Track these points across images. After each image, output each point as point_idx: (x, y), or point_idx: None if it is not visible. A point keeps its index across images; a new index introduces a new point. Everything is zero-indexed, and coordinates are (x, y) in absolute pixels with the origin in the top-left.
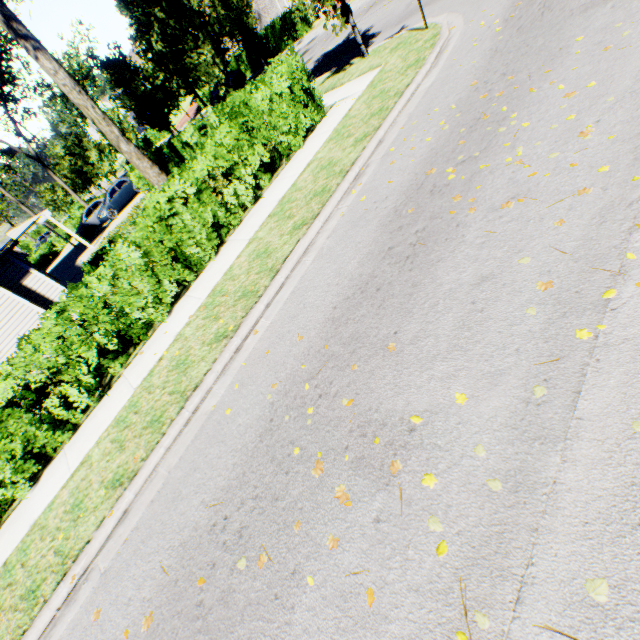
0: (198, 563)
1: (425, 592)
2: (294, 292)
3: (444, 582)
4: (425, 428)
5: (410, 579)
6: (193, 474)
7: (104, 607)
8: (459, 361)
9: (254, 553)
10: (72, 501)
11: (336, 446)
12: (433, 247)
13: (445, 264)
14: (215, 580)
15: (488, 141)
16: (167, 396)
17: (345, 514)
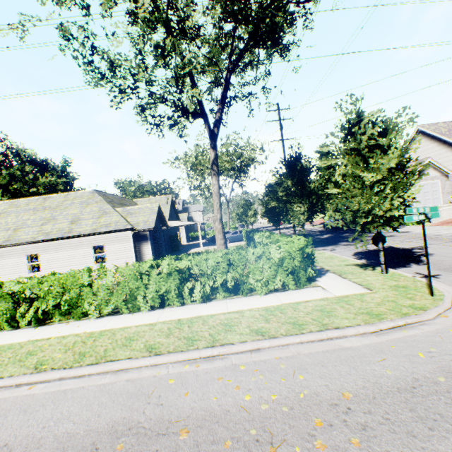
0: None
1: None
2: (64, 390)
3: None
4: None
5: None
6: None
7: None
8: None
9: None
10: None
11: None
12: None
13: None
14: None
15: None
16: None
17: None
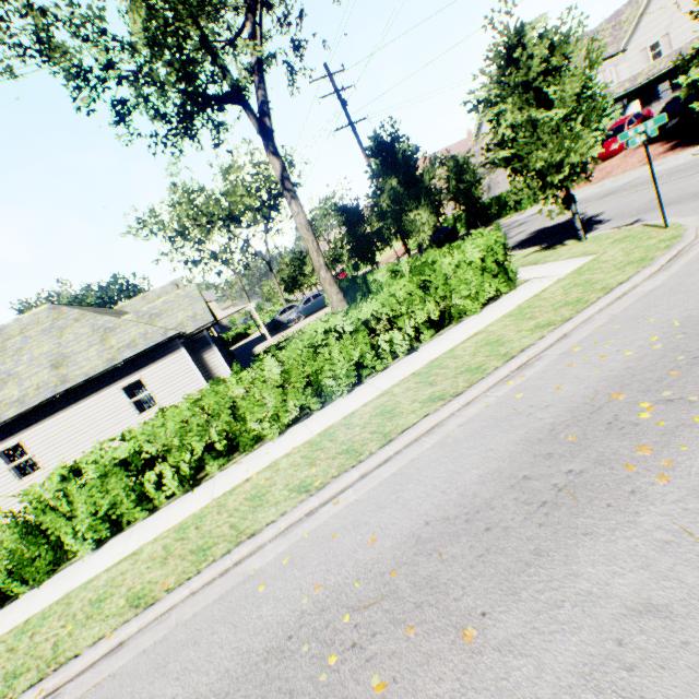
0: None
1: None
2: (395, 474)
3: None
4: None
5: None
6: (190, 647)
7: None
8: None
9: None
10: (101, 591)
11: None
12: (584, 506)
13: (594, 544)
14: None
15: None
16: (227, 526)
17: None
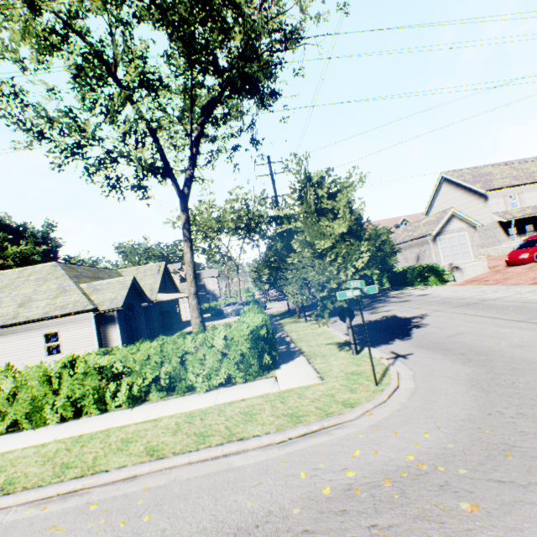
0: None
1: None
2: None
3: None
4: None
5: None
6: None
7: None
8: None
9: None
10: None
11: None
12: None
13: None
14: None
15: None
16: None
17: None
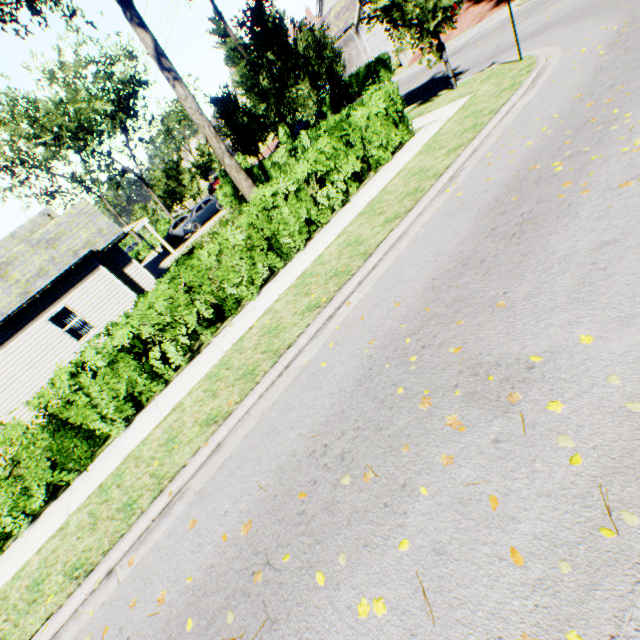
0: (298, 481)
1: (558, 497)
2: (388, 270)
3: (580, 488)
4: (546, 365)
5: (539, 487)
6: (288, 414)
7: (200, 518)
8: (581, 310)
9: (358, 472)
10: (165, 437)
11: (444, 385)
12: (542, 224)
13: (557, 236)
14: (317, 494)
15: (599, 138)
16: (259, 355)
17: (458, 437)
